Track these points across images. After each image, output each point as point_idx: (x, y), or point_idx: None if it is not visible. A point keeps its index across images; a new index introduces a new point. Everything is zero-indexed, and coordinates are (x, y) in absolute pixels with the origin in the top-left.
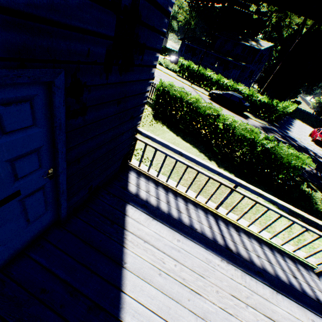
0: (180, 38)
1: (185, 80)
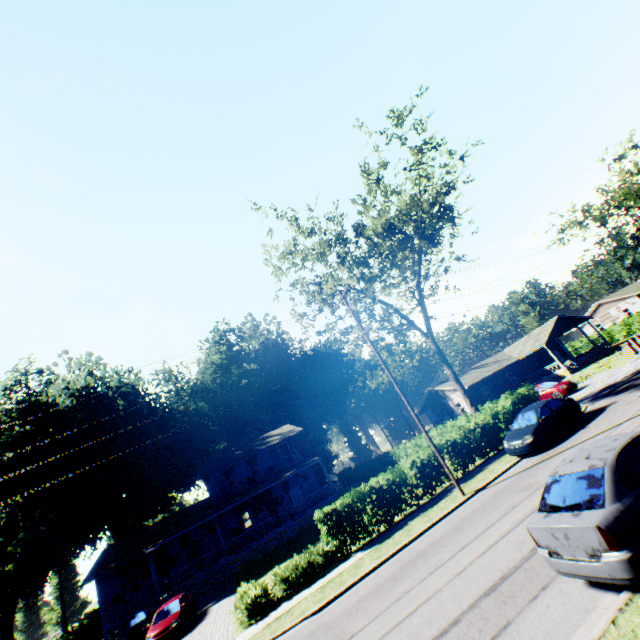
0: (88, 576)
1: (402, 524)
